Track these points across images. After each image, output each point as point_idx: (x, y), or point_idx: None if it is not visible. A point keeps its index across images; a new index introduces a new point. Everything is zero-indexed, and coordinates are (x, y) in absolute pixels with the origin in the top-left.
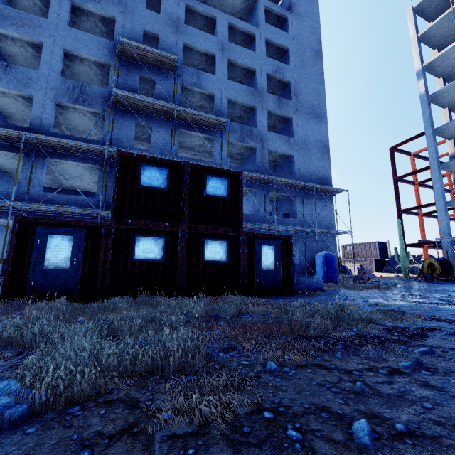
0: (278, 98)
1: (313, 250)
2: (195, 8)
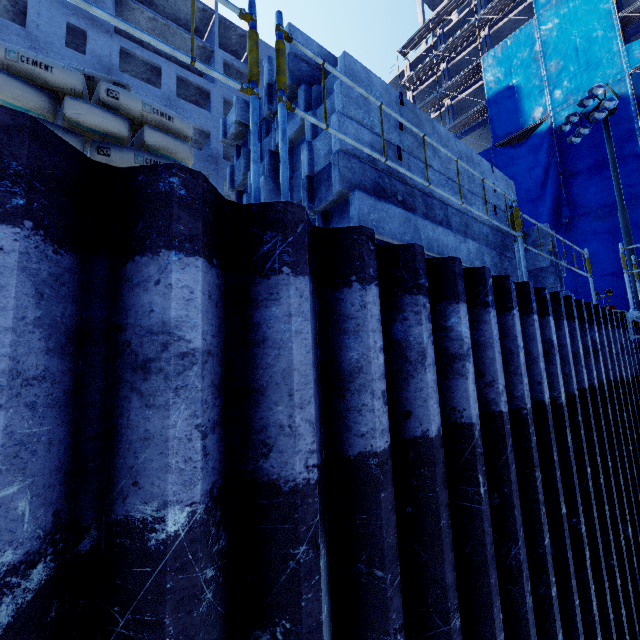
0: None
1: None
2: (133, 52)
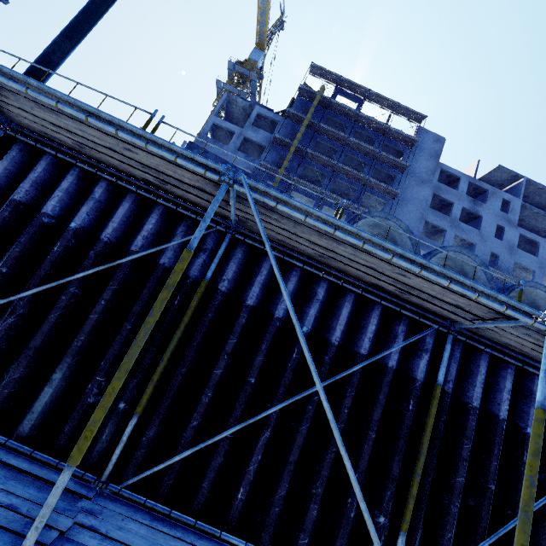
0: None
1: None
2: (525, 236)
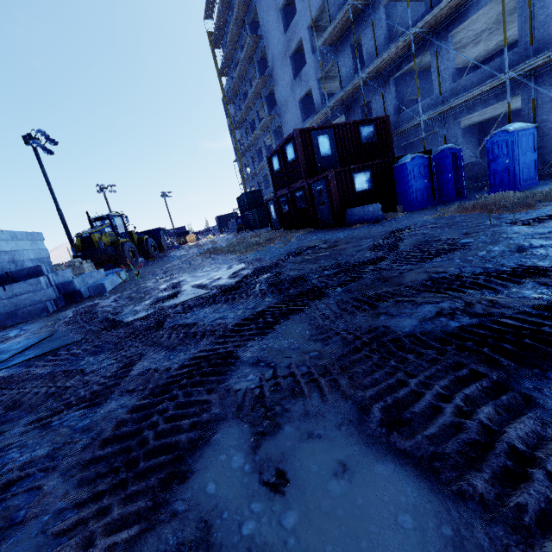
0: None
1: None
2: None
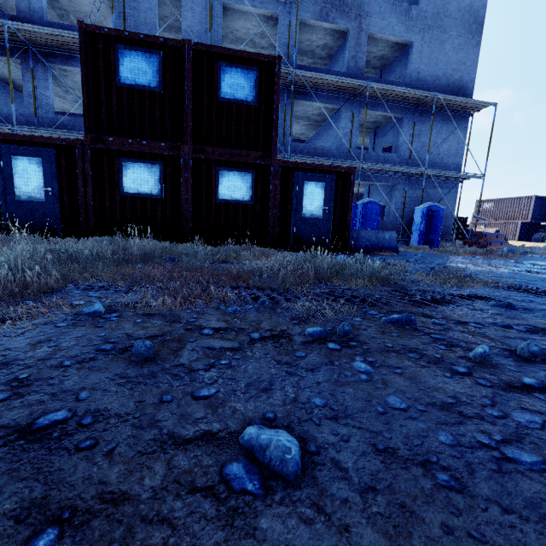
0: None
1: (418, 202)
2: None
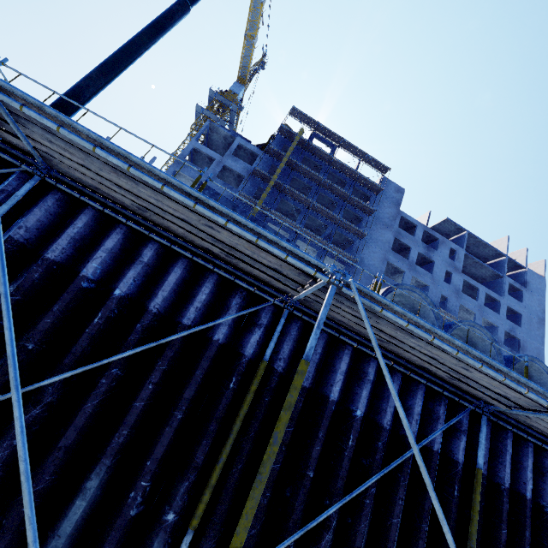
0: (510, 350)
1: None
2: (468, 281)
